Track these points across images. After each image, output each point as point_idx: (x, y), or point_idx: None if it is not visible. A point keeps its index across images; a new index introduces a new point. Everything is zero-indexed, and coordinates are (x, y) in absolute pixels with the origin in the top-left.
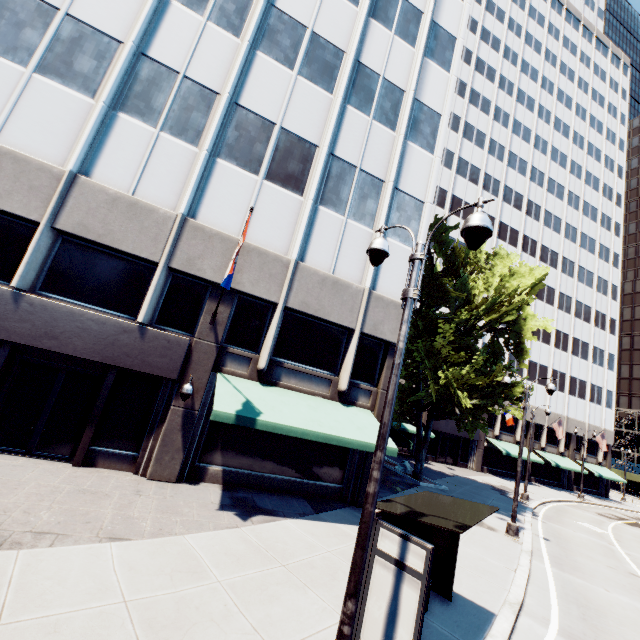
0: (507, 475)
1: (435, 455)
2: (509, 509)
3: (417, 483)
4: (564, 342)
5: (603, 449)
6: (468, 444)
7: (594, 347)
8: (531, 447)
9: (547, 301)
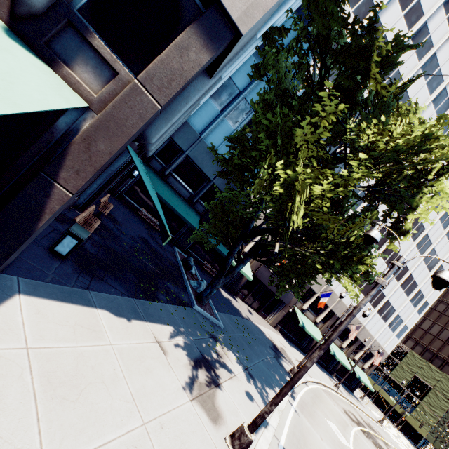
0: (292, 340)
1: (245, 296)
2: (270, 381)
3: (192, 304)
4: (401, 273)
5: (375, 363)
6: (277, 303)
7: (419, 290)
8: (323, 332)
9: (412, 234)
